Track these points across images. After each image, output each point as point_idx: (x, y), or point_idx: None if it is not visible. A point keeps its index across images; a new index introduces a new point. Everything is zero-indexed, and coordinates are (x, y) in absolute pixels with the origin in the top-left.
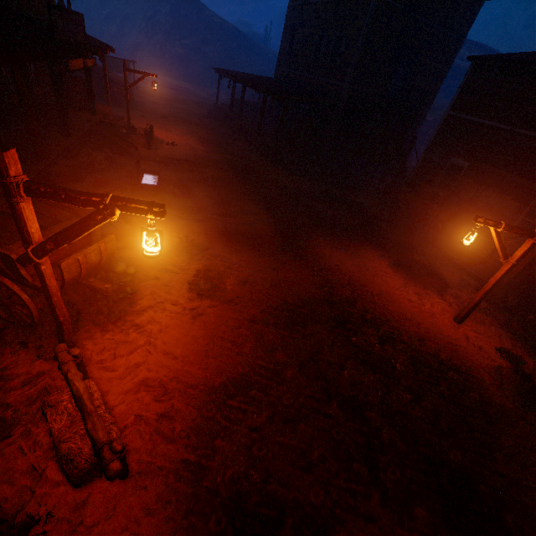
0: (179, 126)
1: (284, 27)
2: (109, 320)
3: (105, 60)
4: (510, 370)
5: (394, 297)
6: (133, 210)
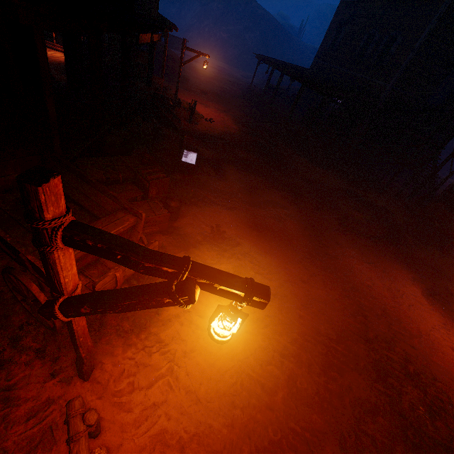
0: (216, 103)
1: (331, 22)
2: (133, 331)
3: (167, 37)
4: None
5: (436, 343)
6: (219, 292)
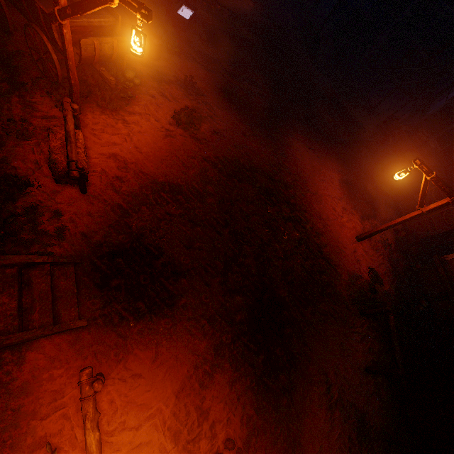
0: None
1: None
2: (108, 107)
3: None
4: (366, 282)
5: (323, 201)
6: (128, 5)
